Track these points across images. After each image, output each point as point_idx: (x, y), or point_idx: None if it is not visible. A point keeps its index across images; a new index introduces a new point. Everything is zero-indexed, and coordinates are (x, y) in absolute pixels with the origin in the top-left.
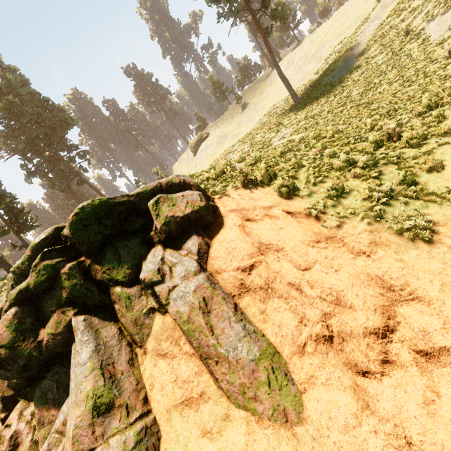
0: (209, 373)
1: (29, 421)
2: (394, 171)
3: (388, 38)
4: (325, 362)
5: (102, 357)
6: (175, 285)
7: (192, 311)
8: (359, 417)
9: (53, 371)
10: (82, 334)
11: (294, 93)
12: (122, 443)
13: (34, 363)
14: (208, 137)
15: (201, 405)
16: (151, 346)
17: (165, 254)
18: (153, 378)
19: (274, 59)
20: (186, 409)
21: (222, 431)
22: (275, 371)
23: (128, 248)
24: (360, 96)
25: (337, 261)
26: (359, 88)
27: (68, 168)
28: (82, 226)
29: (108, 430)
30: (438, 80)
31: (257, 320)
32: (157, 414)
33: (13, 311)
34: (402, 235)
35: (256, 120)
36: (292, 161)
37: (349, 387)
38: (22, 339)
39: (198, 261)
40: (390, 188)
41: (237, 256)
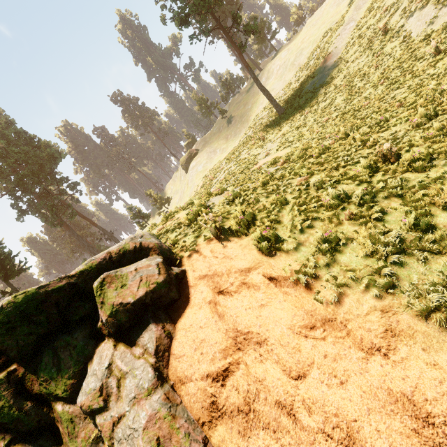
0: None
1: None
2: (400, 208)
3: (366, 39)
4: None
5: None
6: (121, 415)
7: None
8: None
9: None
10: None
11: (277, 103)
12: None
13: None
14: (197, 153)
15: None
16: None
17: (114, 356)
18: None
19: (252, 73)
20: None
21: None
22: None
23: (71, 347)
24: (344, 102)
25: (341, 363)
26: (342, 94)
27: (58, 202)
28: (5, 330)
29: None
30: (430, 81)
31: None
32: None
33: None
34: (429, 317)
35: (242, 132)
36: (274, 198)
37: None
38: None
39: (156, 365)
40: (398, 236)
41: (207, 353)
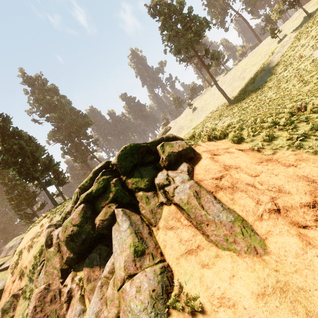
0: (202, 234)
1: (78, 283)
2: (305, 125)
3: (288, 62)
4: (277, 223)
5: (134, 228)
6: (177, 186)
7: (189, 198)
8: (304, 249)
9: (97, 247)
10: (122, 216)
11: (228, 98)
12: (153, 271)
13: (89, 239)
14: (170, 129)
15: (199, 252)
16: (162, 224)
17: (168, 172)
18: (165, 242)
19: (214, 80)
20: (189, 256)
21: (215, 263)
22: (245, 227)
23: (146, 171)
24: (274, 94)
25: (275, 170)
26: (273, 90)
27: (86, 149)
28: (124, 157)
29: (143, 265)
30: None
31: (229, 204)
32: (169, 262)
33: (82, 206)
34: (316, 154)
35: (202, 116)
36: (237, 126)
37: (295, 234)
38: (86, 222)
39: (188, 175)
40: (303, 133)
41: (211, 172)
